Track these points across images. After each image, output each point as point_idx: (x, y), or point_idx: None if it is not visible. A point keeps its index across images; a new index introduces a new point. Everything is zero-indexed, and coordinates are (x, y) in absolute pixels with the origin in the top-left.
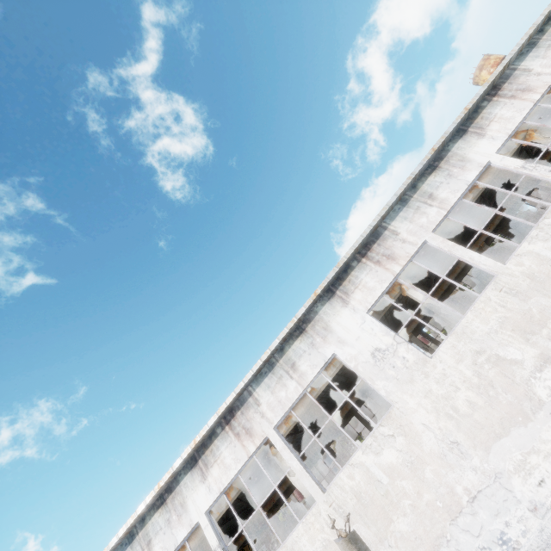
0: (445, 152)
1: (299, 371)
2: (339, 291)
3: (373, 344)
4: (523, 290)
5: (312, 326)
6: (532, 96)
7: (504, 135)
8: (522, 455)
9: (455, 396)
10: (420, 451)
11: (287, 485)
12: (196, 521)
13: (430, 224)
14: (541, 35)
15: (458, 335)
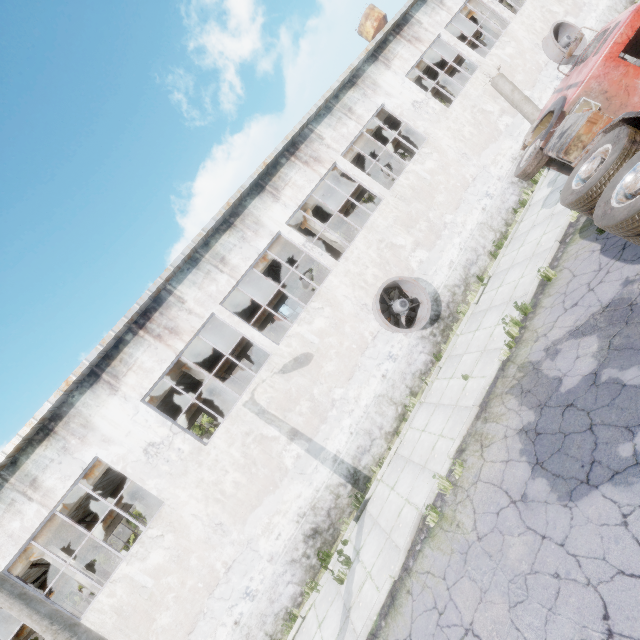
0: None
1: (356, 114)
2: (382, 57)
3: (412, 98)
4: (493, 75)
5: (362, 81)
6: None
7: None
8: (494, 157)
9: (463, 130)
10: (447, 160)
11: (242, 347)
12: (277, 231)
13: (442, 22)
14: None
15: (463, 96)
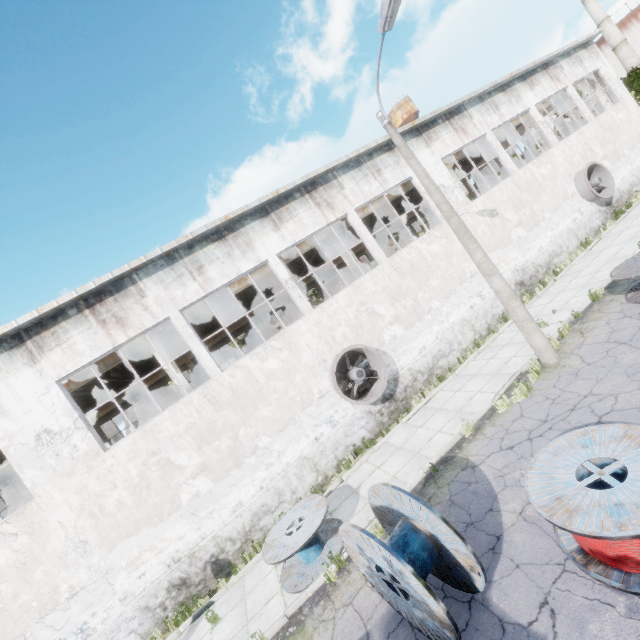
0: (240, 226)
1: None
2: (32, 342)
3: (45, 424)
4: (222, 401)
5: None
6: (330, 216)
7: (292, 241)
8: (139, 552)
9: (109, 494)
10: (41, 551)
11: None
12: None
13: (183, 300)
14: (368, 160)
15: (145, 432)
